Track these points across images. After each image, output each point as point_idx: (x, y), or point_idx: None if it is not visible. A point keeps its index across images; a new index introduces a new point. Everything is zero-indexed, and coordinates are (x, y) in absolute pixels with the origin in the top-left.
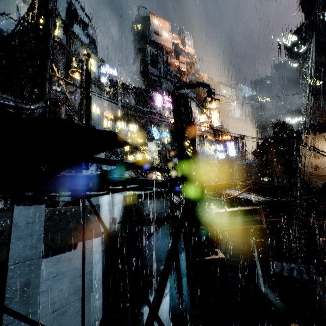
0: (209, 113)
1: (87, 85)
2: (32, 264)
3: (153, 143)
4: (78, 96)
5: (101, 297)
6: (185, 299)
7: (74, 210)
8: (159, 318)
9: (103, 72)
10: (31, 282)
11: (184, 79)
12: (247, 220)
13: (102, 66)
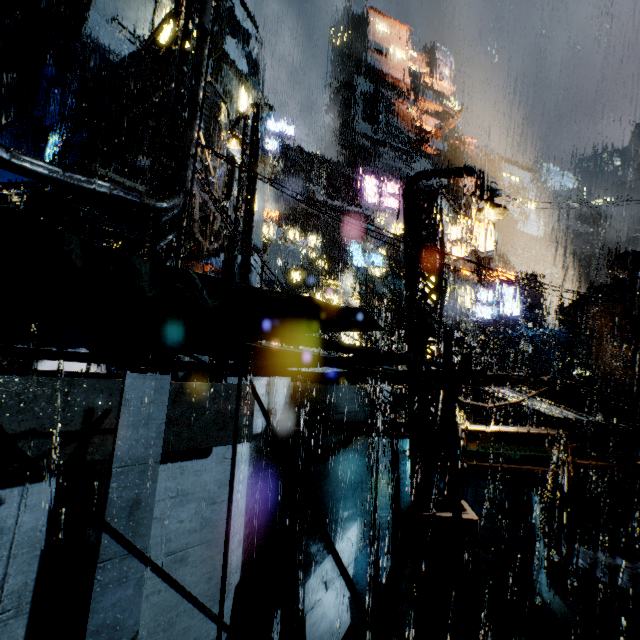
0: (470, 222)
1: (252, 164)
2: (145, 471)
3: (350, 273)
4: (223, 175)
5: (240, 547)
6: (382, 581)
7: (213, 389)
8: (362, 604)
9: (271, 130)
10: (142, 501)
11: (426, 147)
12: (532, 455)
13: (270, 118)
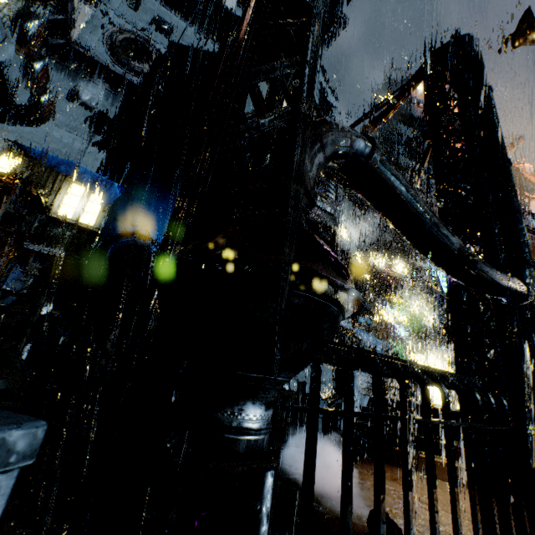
0: None
1: None
2: None
3: (419, 294)
4: None
5: None
6: None
7: None
8: None
9: None
10: None
11: None
12: None
13: None
